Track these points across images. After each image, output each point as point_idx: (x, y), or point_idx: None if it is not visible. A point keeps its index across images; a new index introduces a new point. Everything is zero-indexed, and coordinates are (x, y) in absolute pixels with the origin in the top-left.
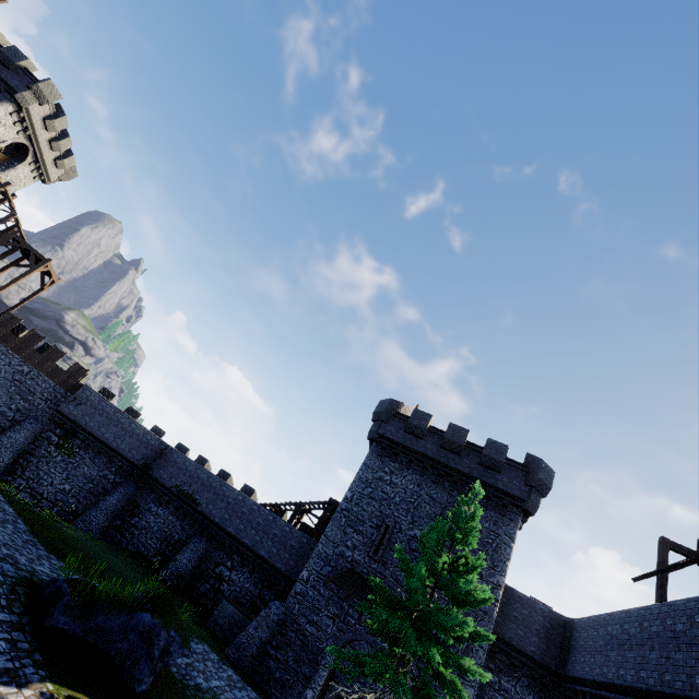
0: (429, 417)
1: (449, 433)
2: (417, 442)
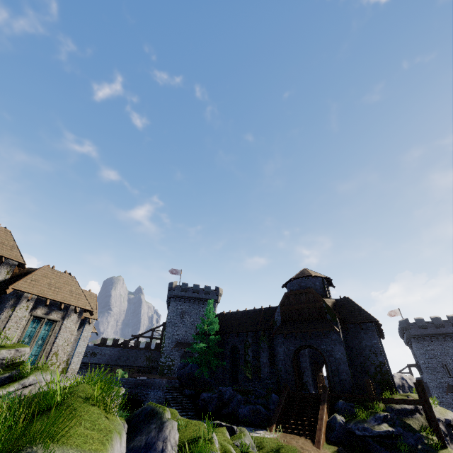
0: (423, 320)
1: (434, 322)
2: (427, 330)
